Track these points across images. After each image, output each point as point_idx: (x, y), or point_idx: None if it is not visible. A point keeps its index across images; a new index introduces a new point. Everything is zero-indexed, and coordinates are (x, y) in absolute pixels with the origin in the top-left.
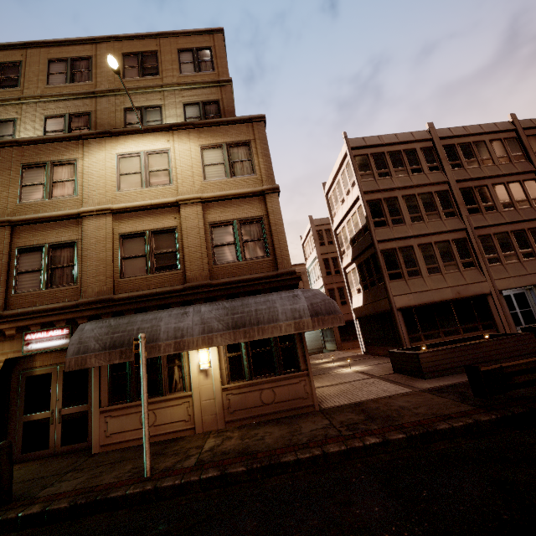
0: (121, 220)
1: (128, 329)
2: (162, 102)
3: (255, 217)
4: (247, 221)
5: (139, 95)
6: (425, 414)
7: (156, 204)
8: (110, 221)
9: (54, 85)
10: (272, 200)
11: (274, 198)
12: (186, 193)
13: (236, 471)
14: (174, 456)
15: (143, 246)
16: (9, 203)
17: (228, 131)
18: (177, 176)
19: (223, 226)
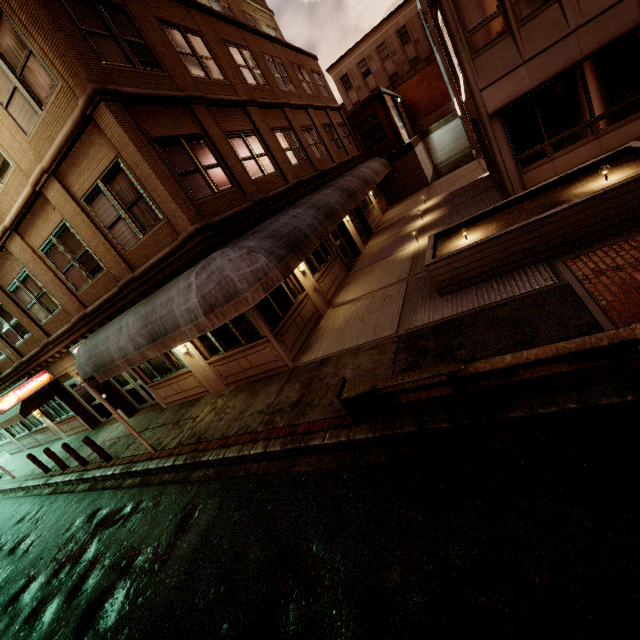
0: (26, 234)
1: (96, 354)
2: None
3: (111, 164)
4: (109, 176)
5: None
6: (336, 407)
7: (25, 204)
8: (21, 241)
9: None
10: (106, 122)
11: (104, 115)
12: (30, 169)
13: (180, 464)
14: (178, 429)
15: (63, 255)
16: None
17: None
18: (3, 147)
19: (95, 197)
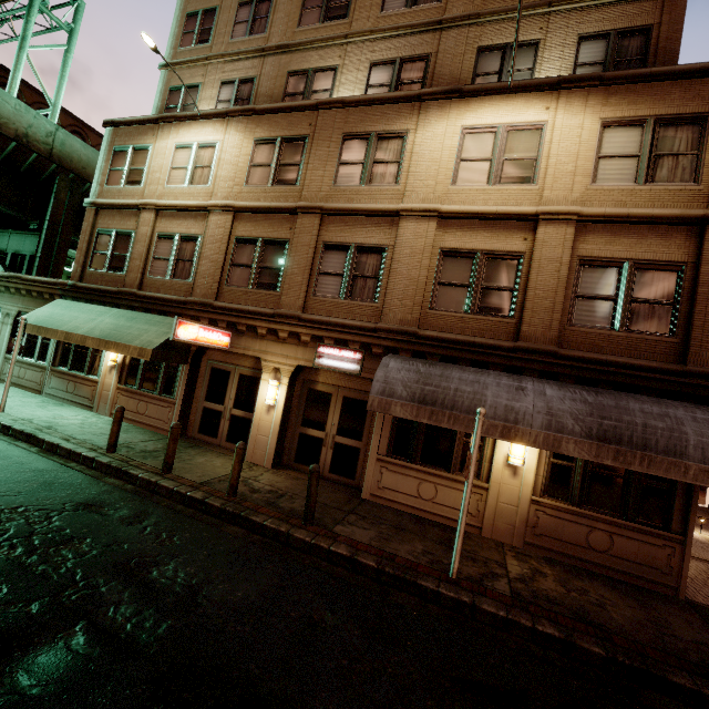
0: (446, 229)
1: (443, 385)
2: (541, 35)
3: (667, 262)
4: (650, 267)
5: (507, 22)
6: None
7: (503, 214)
8: (432, 228)
9: (389, 13)
10: None
11: None
12: (554, 201)
13: (588, 649)
14: (472, 562)
15: (468, 272)
16: (323, 185)
17: (666, 94)
18: (546, 171)
19: (601, 267)
